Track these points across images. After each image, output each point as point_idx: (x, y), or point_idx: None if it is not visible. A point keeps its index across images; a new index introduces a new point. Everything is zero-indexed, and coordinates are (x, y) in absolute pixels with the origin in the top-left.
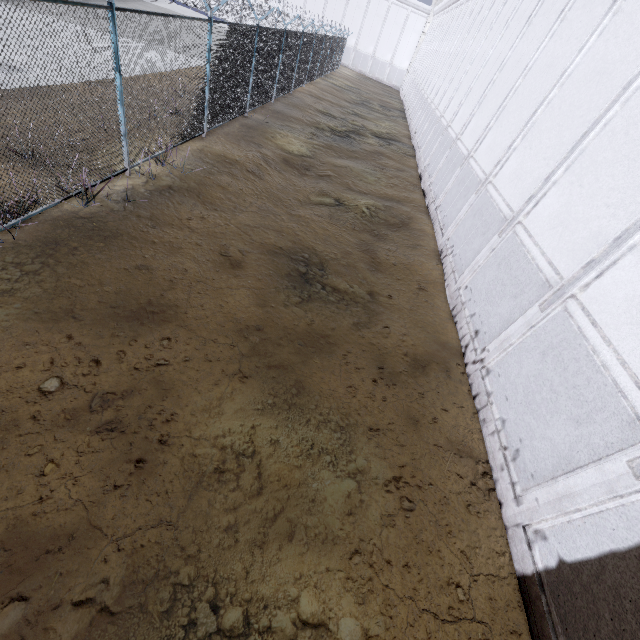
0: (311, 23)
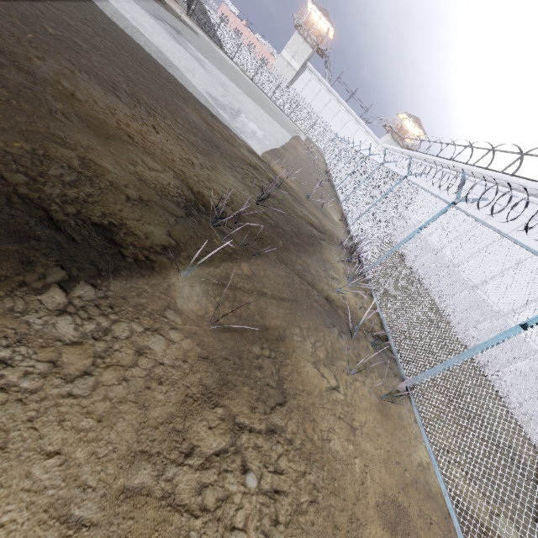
0: (358, 146)
